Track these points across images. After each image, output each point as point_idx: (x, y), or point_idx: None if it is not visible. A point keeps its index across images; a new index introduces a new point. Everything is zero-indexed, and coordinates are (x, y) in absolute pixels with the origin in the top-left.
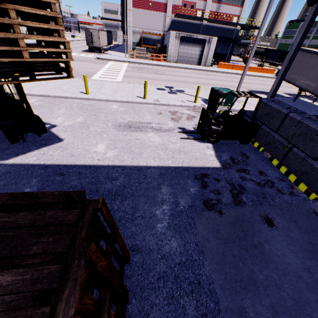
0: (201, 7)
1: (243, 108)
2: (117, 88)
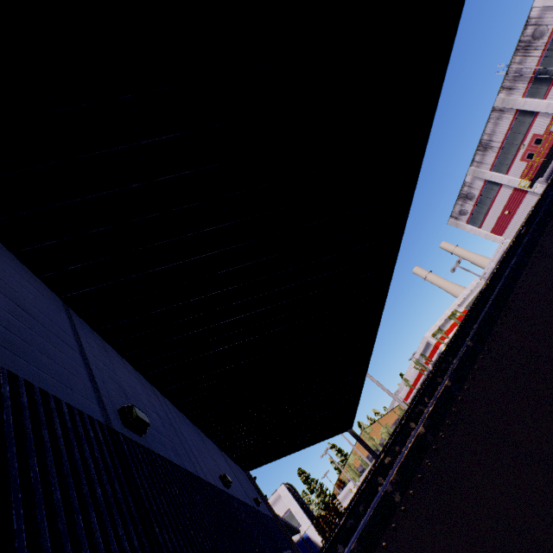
0: (546, 121)
1: None
2: None
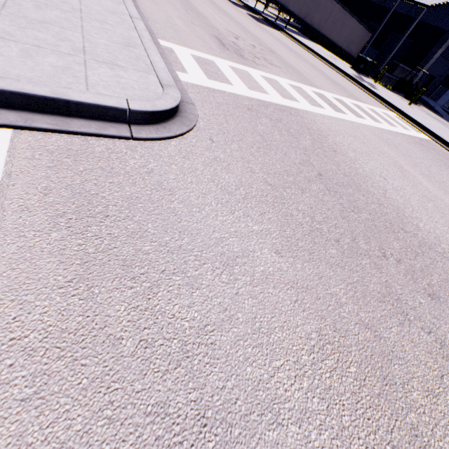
0: None
1: (407, 75)
2: (418, 115)
